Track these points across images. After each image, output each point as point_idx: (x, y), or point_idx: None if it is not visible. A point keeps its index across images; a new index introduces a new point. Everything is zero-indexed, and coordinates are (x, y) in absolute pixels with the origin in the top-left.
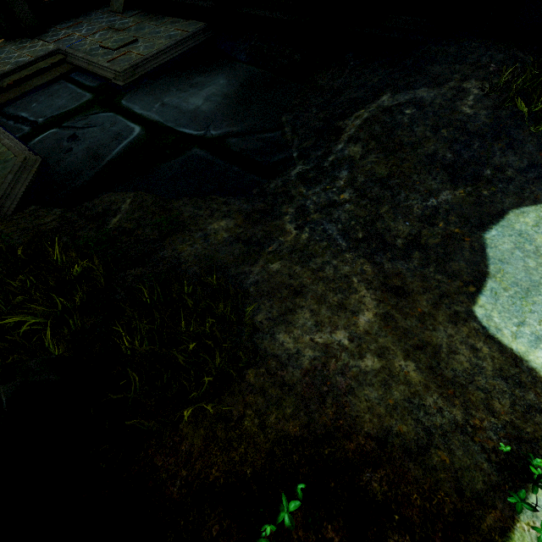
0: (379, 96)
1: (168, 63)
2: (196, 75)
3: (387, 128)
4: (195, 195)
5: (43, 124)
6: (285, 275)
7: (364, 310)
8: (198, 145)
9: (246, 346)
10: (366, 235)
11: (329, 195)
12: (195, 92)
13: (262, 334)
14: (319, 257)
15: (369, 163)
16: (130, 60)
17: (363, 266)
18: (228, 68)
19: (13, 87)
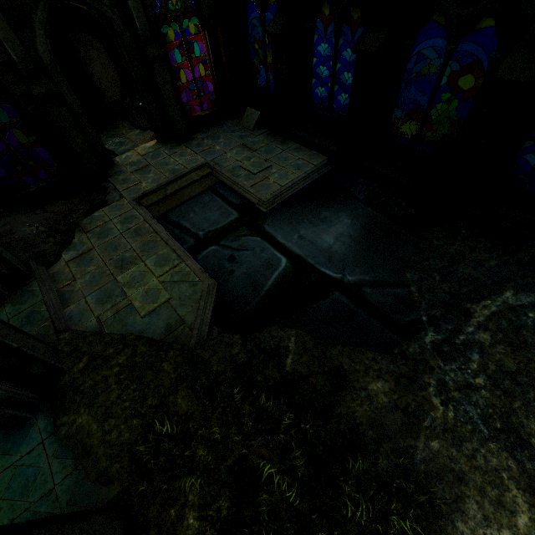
0: (503, 290)
1: (298, 192)
2: (323, 209)
3: (513, 325)
4: (346, 344)
5: (204, 239)
6: (446, 457)
7: (519, 511)
8: (339, 289)
9: (440, 534)
10: (503, 426)
11: (465, 375)
12: (325, 228)
13: (444, 519)
14: (468, 441)
15: (498, 353)
16: (270, 188)
17: (508, 461)
18: (349, 206)
19: (173, 194)
